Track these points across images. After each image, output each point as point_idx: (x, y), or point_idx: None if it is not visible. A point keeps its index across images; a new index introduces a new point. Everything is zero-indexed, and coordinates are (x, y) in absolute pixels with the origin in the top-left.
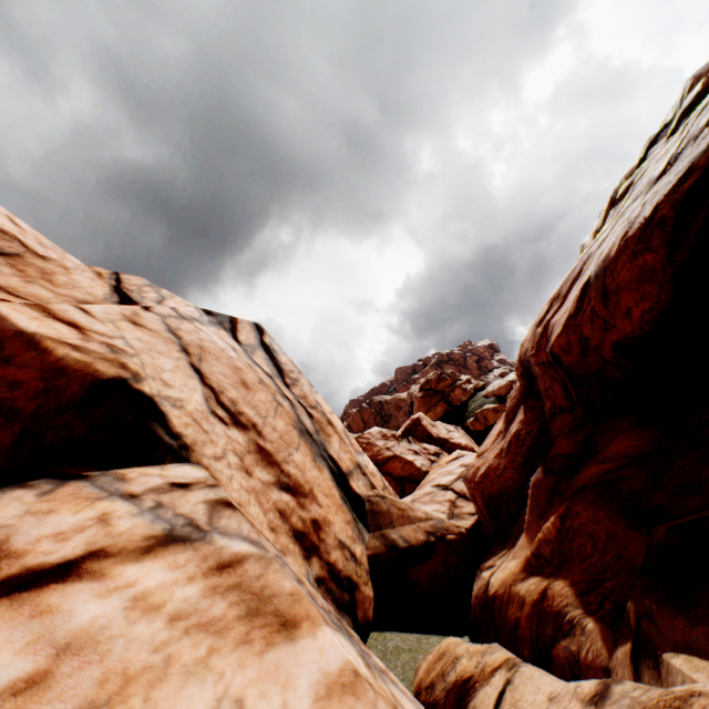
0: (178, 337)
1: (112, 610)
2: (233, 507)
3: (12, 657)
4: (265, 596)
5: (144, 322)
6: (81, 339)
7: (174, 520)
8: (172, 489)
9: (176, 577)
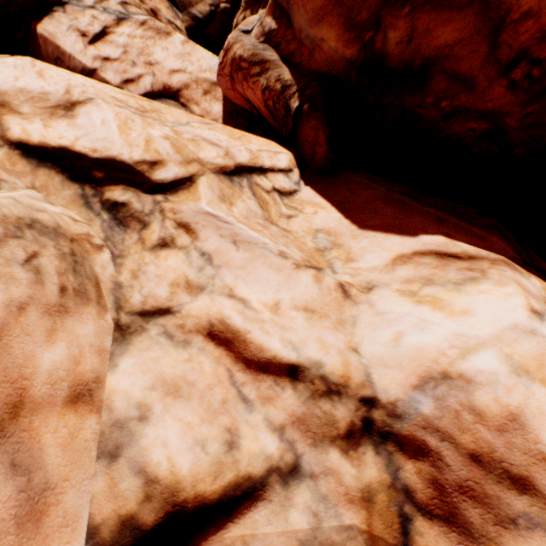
0: None
1: (126, 40)
2: (129, 5)
3: (117, 50)
4: (159, 30)
5: None
6: None
7: (115, 14)
8: (102, 2)
9: (133, 30)
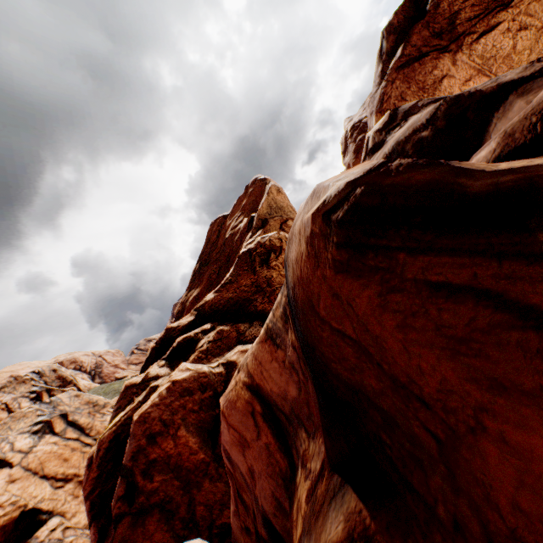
0: (31, 469)
1: None
2: (69, 528)
3: None
4: None
5: (16, 477)
6: (3, 510)
7: (55, 541)
8: (52, 532)
9: None
